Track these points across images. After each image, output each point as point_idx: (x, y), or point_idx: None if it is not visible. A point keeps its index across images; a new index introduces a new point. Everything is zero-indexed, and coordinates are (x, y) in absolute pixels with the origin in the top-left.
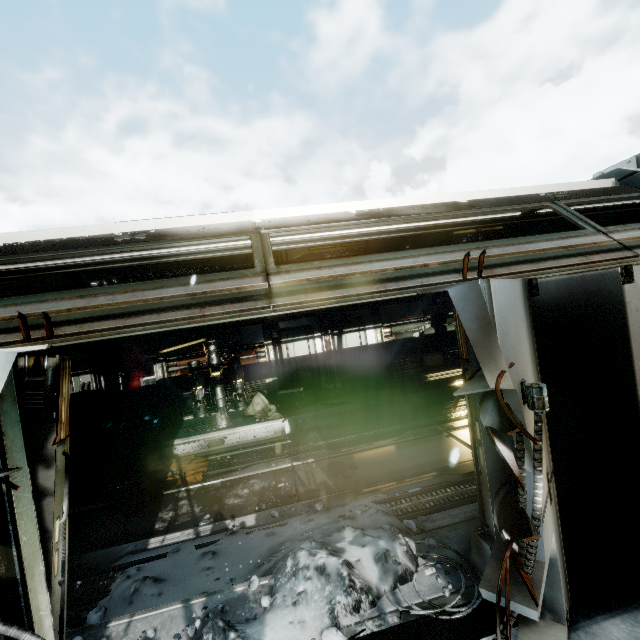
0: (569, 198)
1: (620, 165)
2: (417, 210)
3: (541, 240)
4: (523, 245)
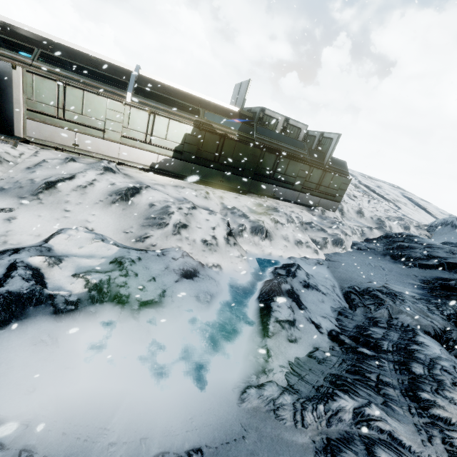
0: (97, 62)
1: (239, 84)
2: (27, 34)
3: (9, 52)
4: (1, 50)
